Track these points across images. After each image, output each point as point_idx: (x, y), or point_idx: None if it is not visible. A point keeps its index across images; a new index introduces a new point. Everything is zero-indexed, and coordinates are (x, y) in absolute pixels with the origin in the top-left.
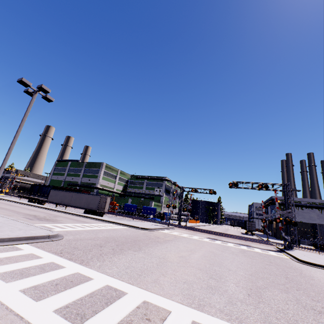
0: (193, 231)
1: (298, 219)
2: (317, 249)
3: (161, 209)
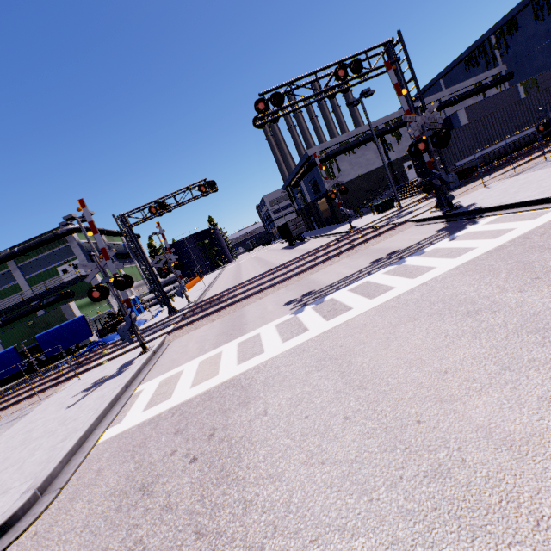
0: (226, 311)
1: (356, 174)
2: (430, 195)
3: (111, 304)
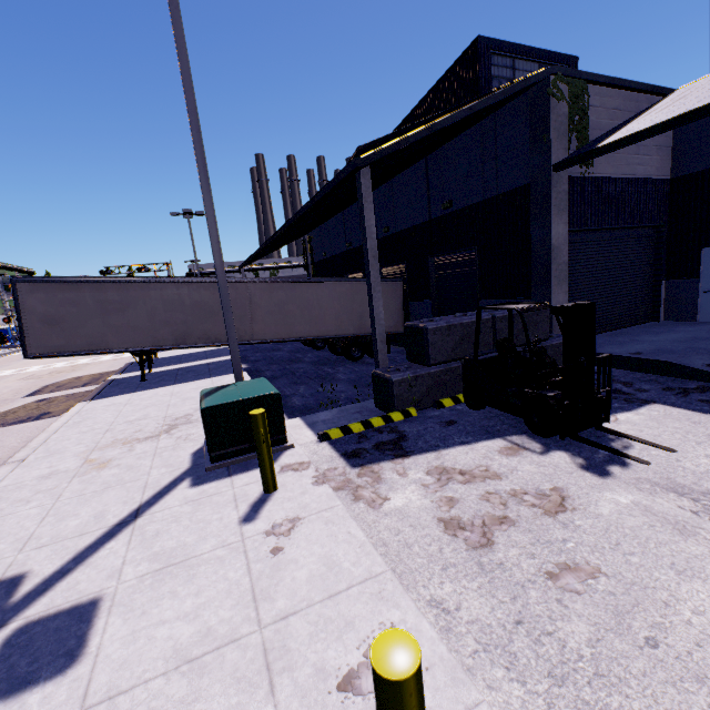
0: None
1: None
2: None
3: None
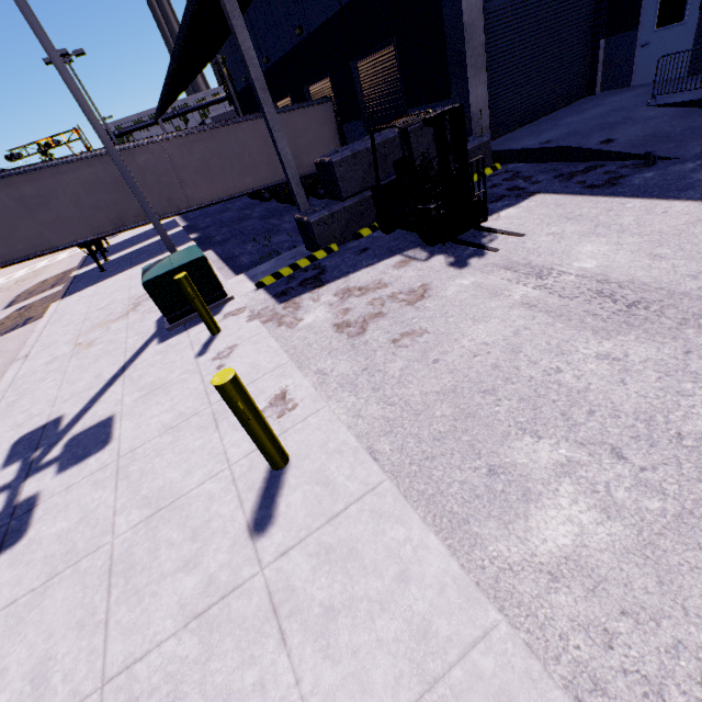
0: None
1: None
2: None
3: None
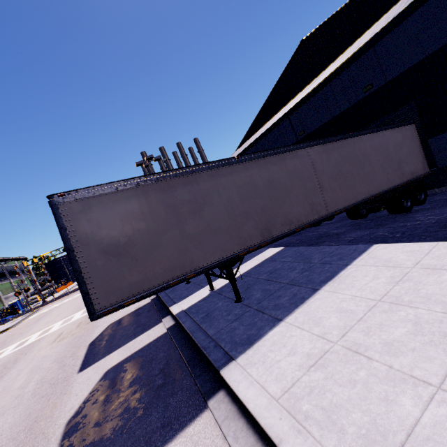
0: (65, 297)
1: None
2: None
3: (4, 304)
